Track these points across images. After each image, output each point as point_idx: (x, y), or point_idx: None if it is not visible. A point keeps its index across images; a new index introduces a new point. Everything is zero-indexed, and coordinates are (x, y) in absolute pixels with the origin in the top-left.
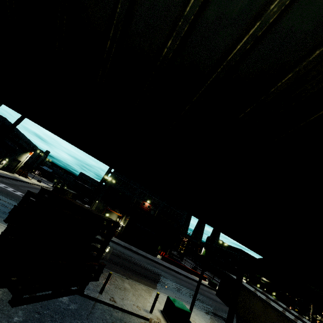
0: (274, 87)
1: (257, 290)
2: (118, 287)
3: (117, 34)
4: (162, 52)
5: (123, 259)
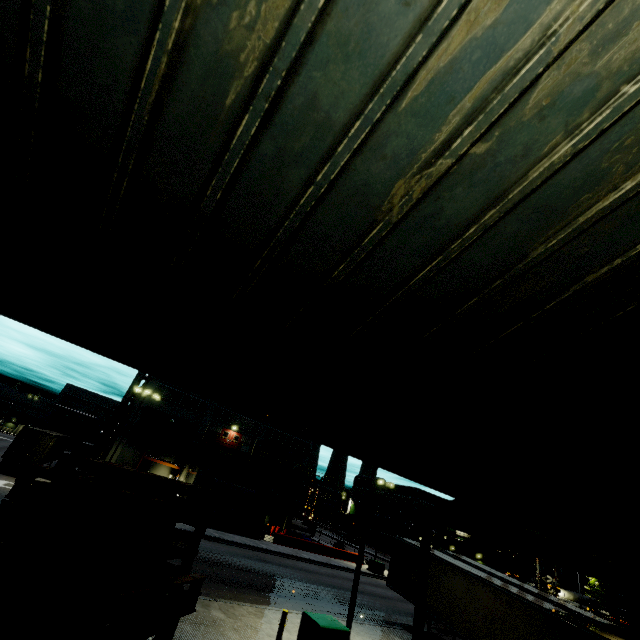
0: (460, 308)
1: (453, 558)
2: (201, 622)
3: (273, 254)
4: (332, 274)
5: (196, 560)
